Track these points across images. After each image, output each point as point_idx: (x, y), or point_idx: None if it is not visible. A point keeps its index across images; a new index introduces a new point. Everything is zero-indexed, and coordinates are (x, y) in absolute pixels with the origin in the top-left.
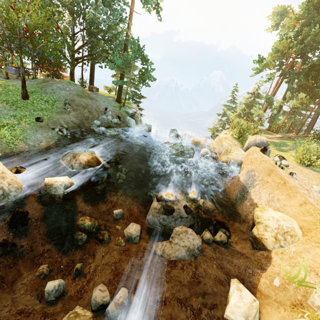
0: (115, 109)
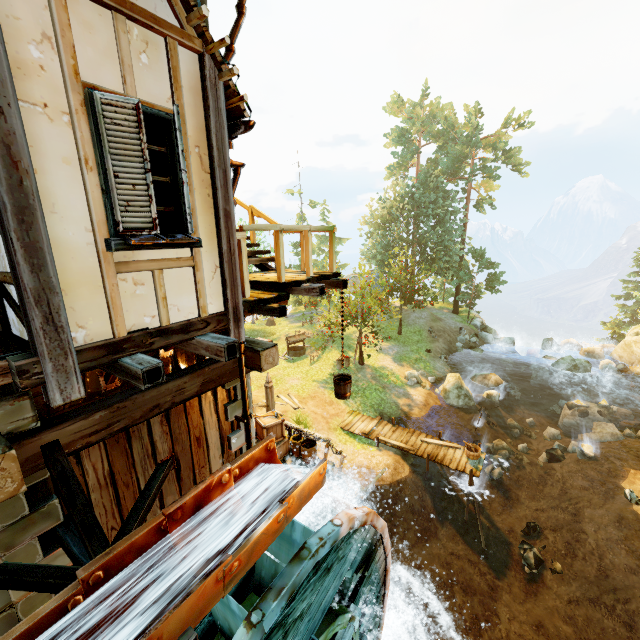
0: (465, 326)
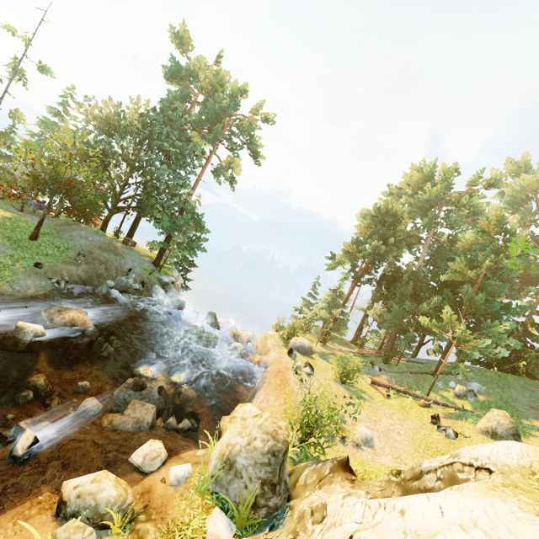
0: (143, 273)
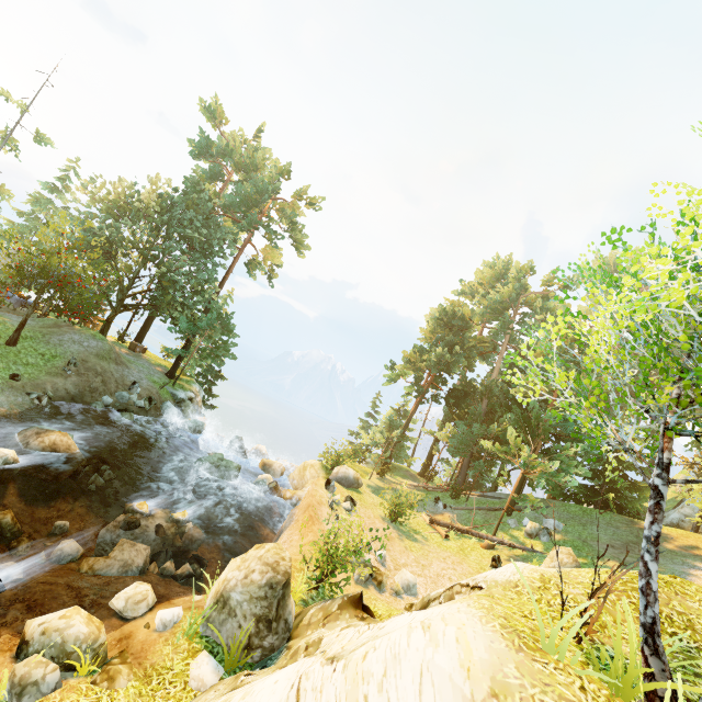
0: (152, 387)
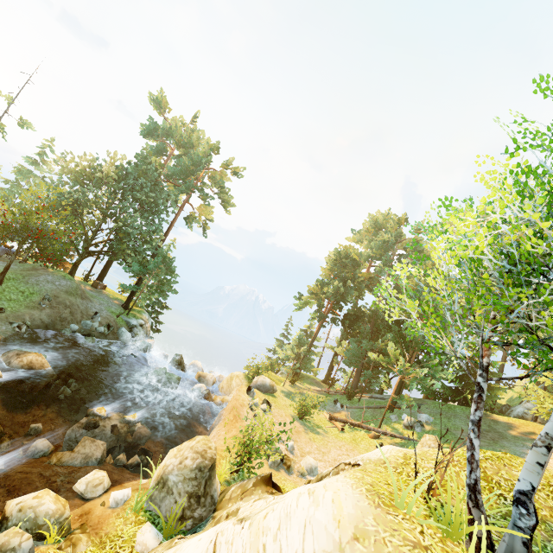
0: (110, 316)
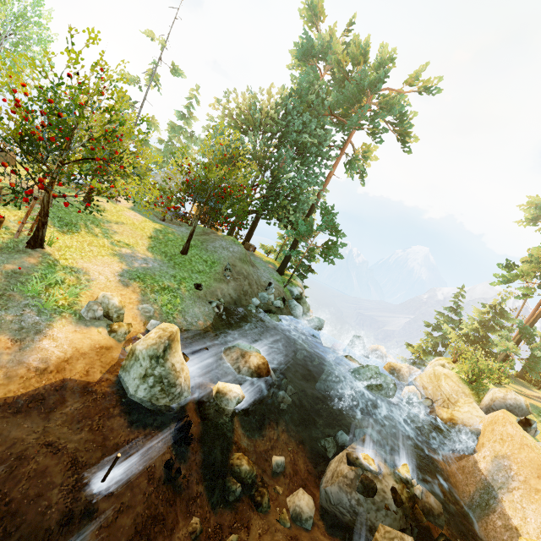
0: (278, 286)
